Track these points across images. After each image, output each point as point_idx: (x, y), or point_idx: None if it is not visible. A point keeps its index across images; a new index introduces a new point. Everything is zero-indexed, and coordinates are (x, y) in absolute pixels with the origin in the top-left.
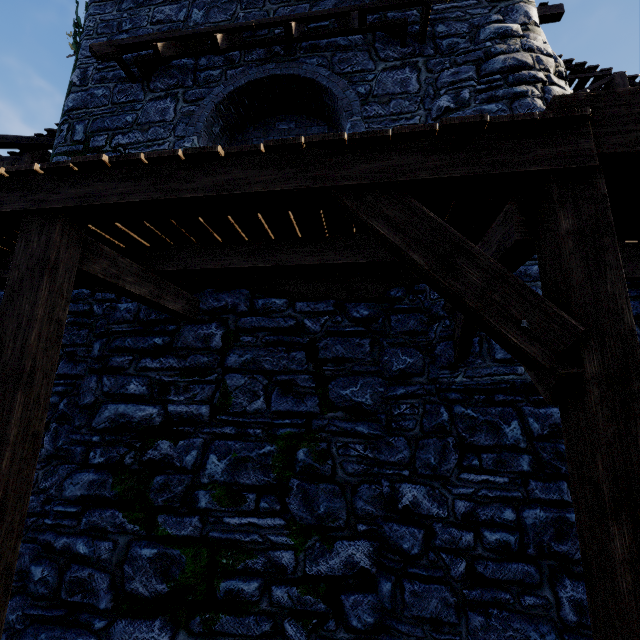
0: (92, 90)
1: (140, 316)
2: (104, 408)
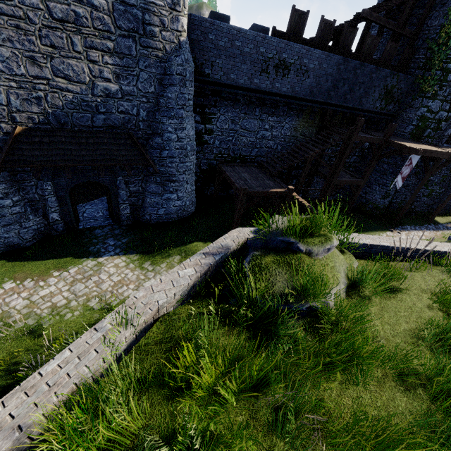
0: None
1: None
2: None
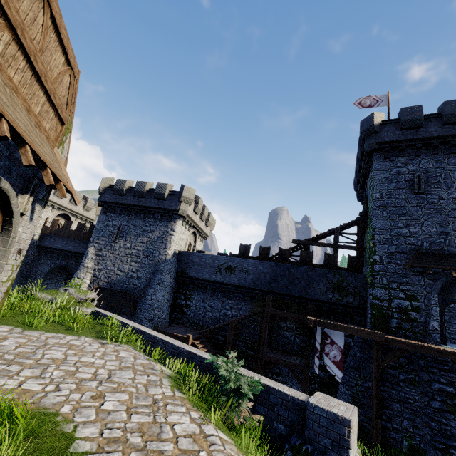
0: (386, 265)
1: (435, 357)
2: (434, 384)
